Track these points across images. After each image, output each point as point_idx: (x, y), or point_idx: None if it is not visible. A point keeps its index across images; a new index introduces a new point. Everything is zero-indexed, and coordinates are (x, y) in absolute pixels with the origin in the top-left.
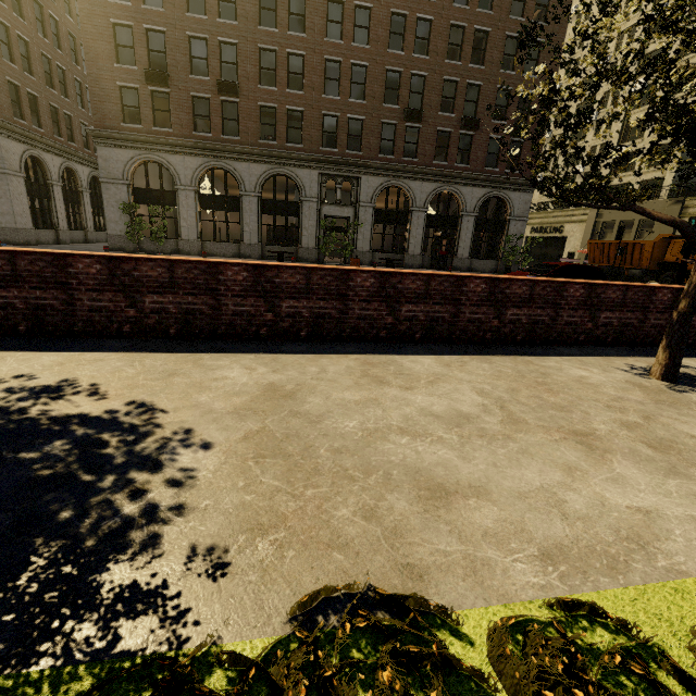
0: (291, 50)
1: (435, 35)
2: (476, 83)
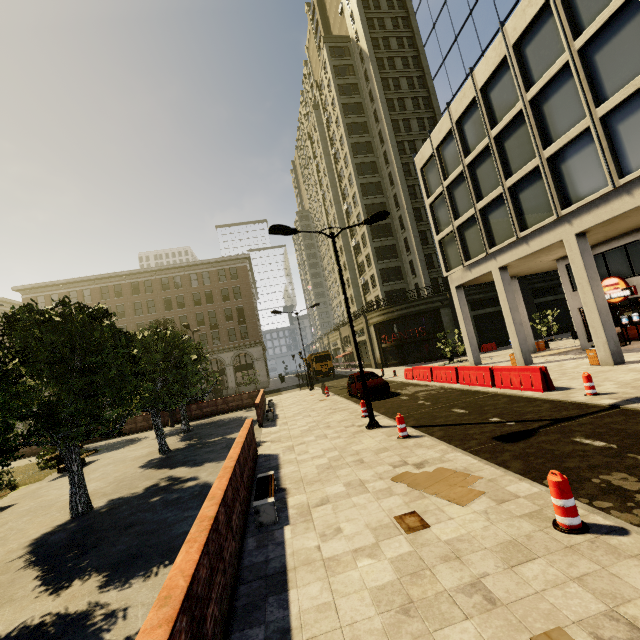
0: (120, 325)
1: (186, 299)
2: (212, 310)
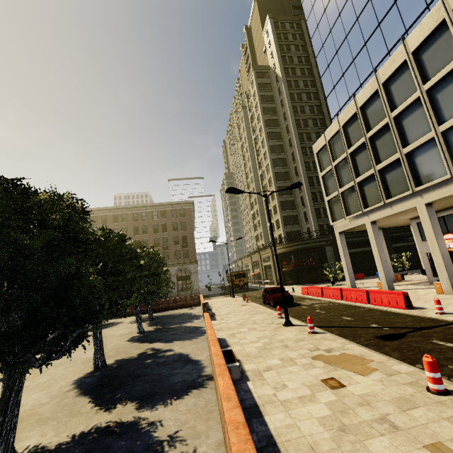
0: None
1: (149, 228)
2: (165, 237)
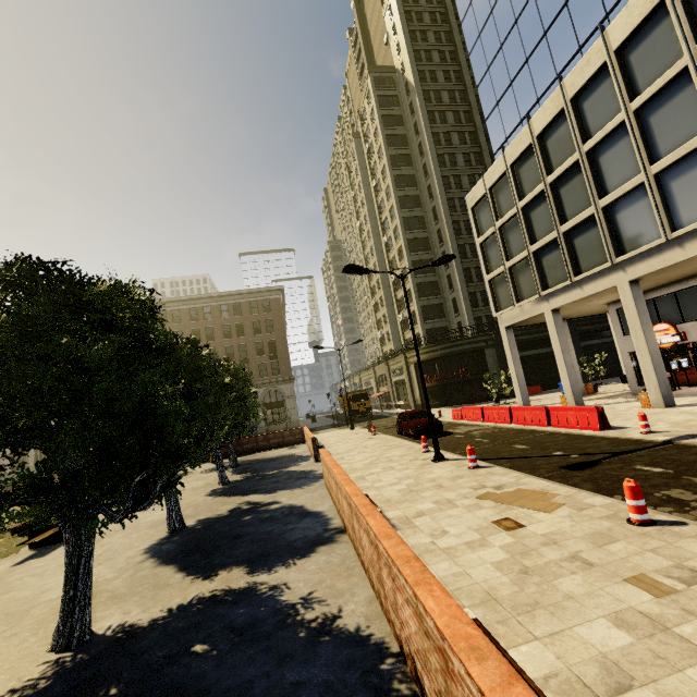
0: None
1: (216, 331)
2: (243, 344)
